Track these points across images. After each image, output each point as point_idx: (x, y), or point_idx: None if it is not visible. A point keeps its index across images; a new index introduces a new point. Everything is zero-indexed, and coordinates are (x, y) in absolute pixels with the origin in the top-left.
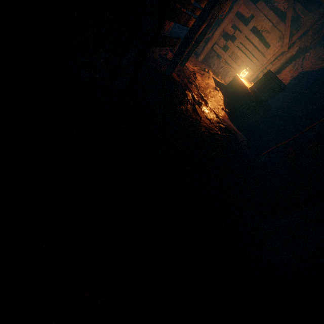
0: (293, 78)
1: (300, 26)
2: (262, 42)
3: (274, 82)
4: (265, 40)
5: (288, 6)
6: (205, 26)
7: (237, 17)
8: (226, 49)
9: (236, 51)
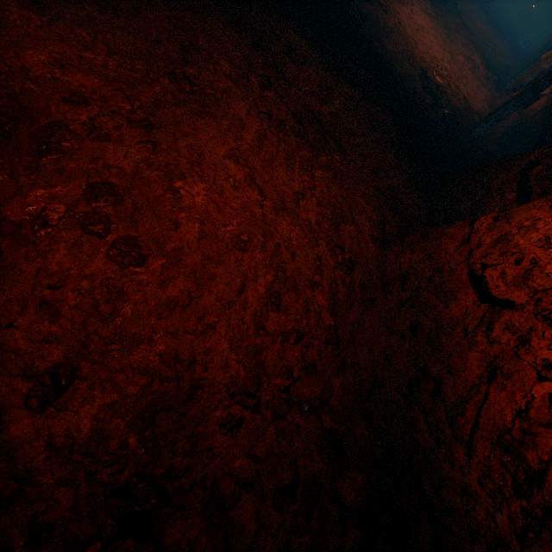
0: None
1: None
2: None
3: None
4: None
5: None
6: None
7: None
8: None
9: None
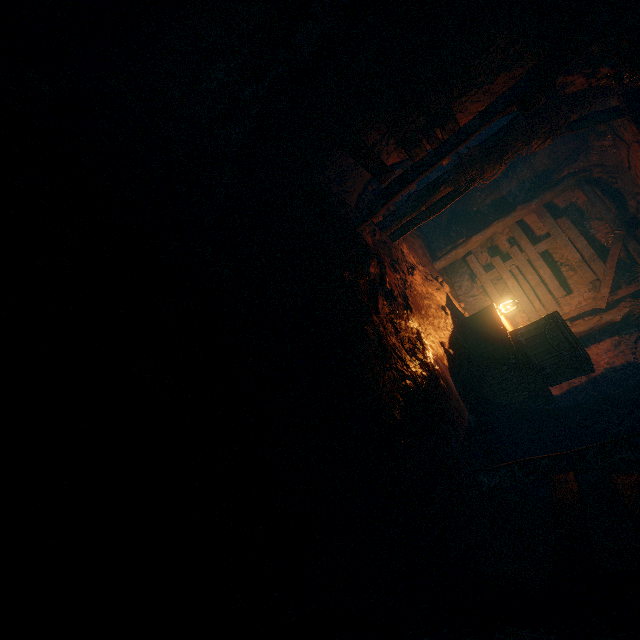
0: (614, 367)
1: (635, 275)
2: (559, 281)
3: (564, 338)
4: (565, 279)
5: (615, 238)
6: (451, 190)
7: (519, 227)
8: (489, 270)
9: (505, 277)
